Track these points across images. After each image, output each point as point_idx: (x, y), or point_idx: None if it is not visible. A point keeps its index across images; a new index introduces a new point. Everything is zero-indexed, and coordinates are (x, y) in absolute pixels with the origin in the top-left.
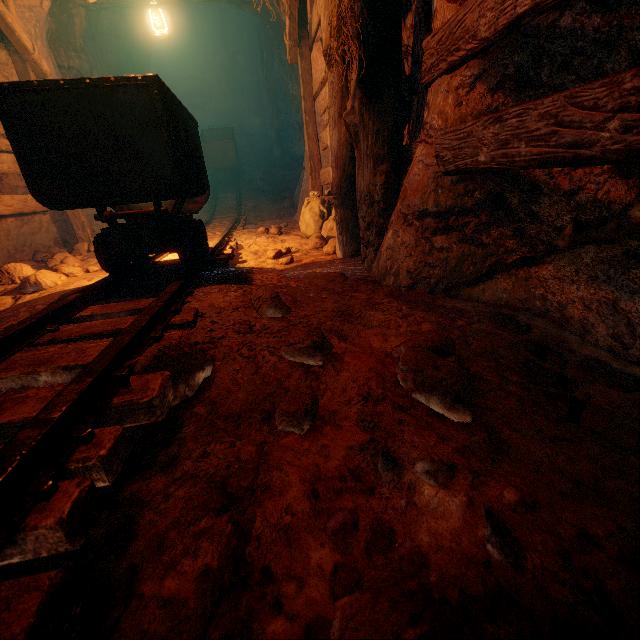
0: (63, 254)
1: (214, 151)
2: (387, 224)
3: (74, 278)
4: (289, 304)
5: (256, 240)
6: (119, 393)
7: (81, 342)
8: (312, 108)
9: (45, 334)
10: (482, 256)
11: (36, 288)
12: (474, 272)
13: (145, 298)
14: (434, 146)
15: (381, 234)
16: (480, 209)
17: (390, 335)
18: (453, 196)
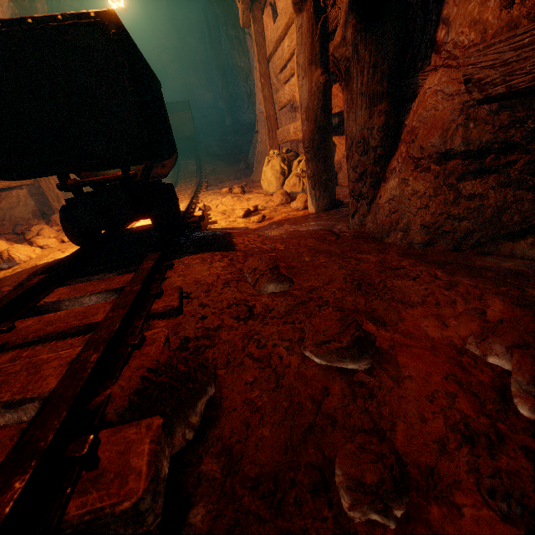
0: (40, 226)
1: (173, 122)
2: (384, 173)
3: (49, 250)
4: (285, 272)
5: (222, 200)
6: (79, 484)
7: (40, 345)
8: (266, 70)
9: None
10: (533, 202)
11: (10, 263)
12: (519, 222)
13: (119, 273)
14: (462, 69)
15: (377, 184)
16: (534, 142)
17: (447, 316)
18: (491, 129)
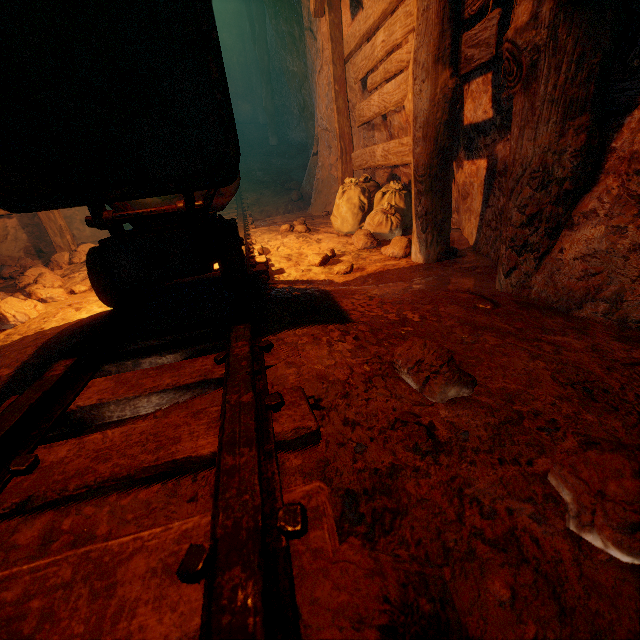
0: (37, 269)
1: None
2: (568, 216)
3: (55, 304)
4: None
5: (283, 241)
6: None
7: (90, 503)
8: (342, 74)
9: (7, 481)
10: None
11: (0, 325)
12: None
13: (182, 354)
14: None
15: (555, 232)
16: None
17: None
18: None
